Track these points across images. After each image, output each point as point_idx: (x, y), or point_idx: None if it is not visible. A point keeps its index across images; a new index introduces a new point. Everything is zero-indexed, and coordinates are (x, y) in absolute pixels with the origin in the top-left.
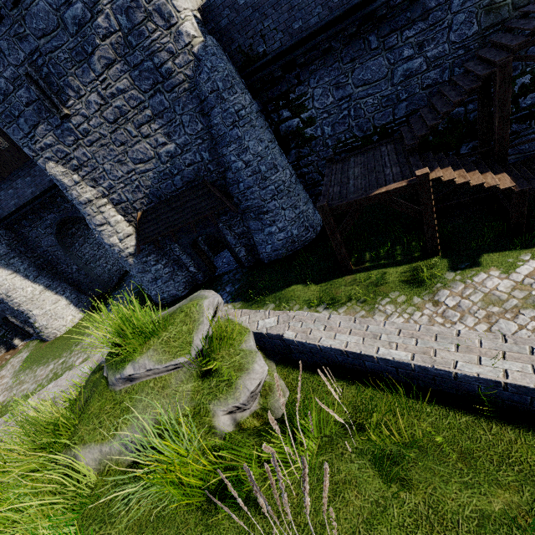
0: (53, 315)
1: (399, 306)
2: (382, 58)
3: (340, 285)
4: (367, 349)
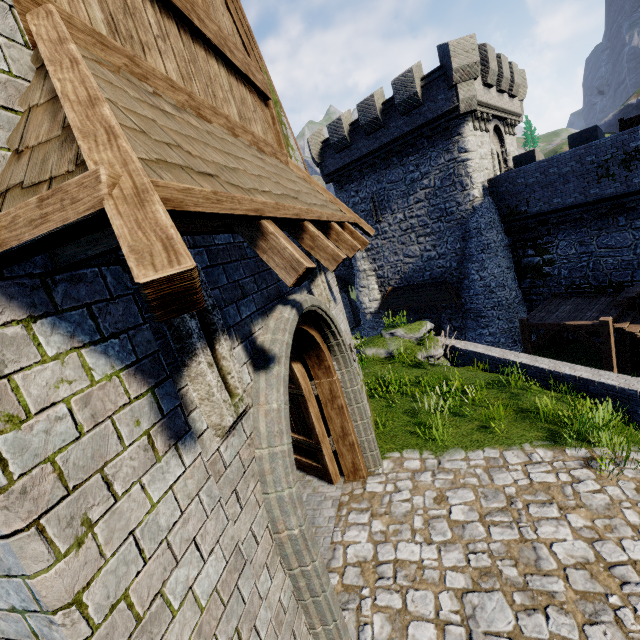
0: None
1: None
2: (628, 233)
3: None
4: (484, 352)
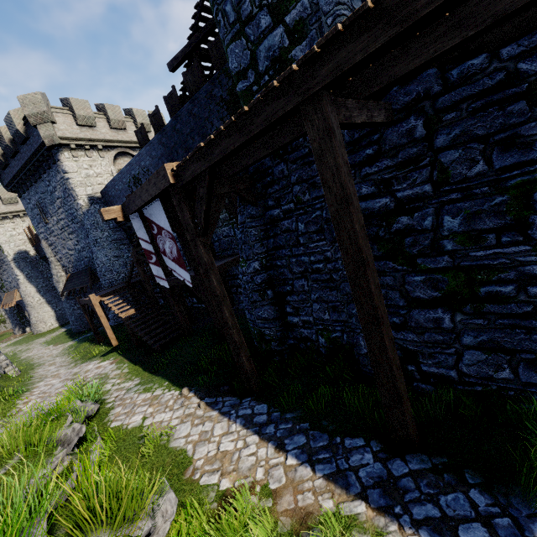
0: (41, 319)
1: (74, 365)
2: None
3: (89, 348)
4: None
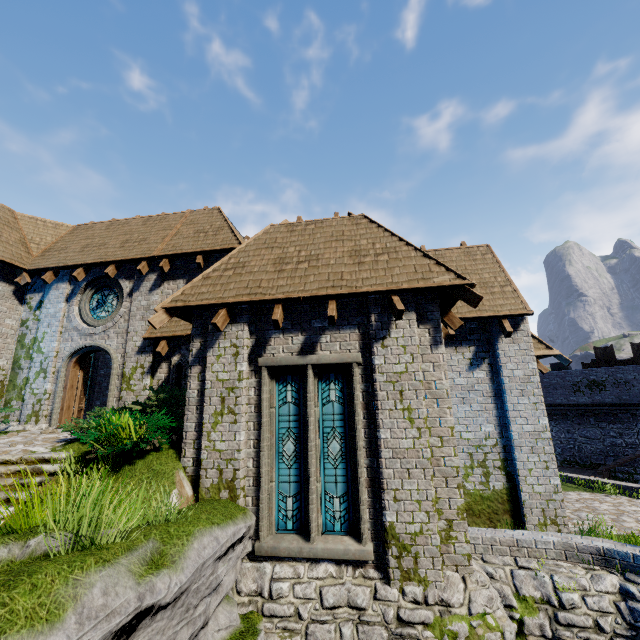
0: None
1: None
2: (597, 430)
3: None
4: None
